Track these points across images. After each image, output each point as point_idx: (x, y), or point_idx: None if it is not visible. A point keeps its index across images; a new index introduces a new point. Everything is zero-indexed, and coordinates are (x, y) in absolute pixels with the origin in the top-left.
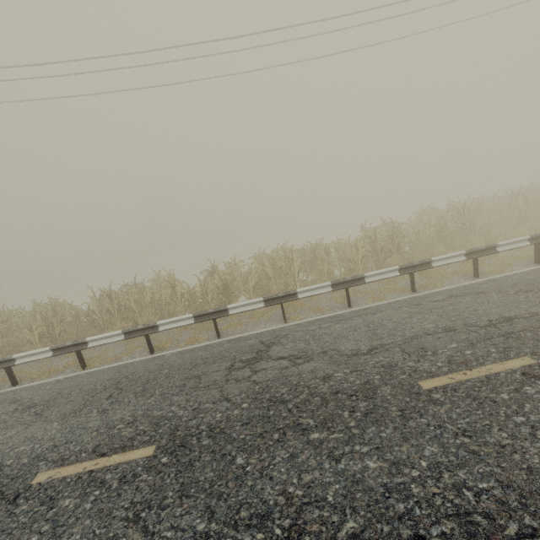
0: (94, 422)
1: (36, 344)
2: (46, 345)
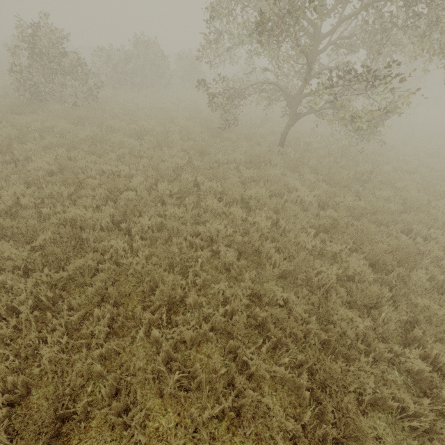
0: None
1: None
2: None
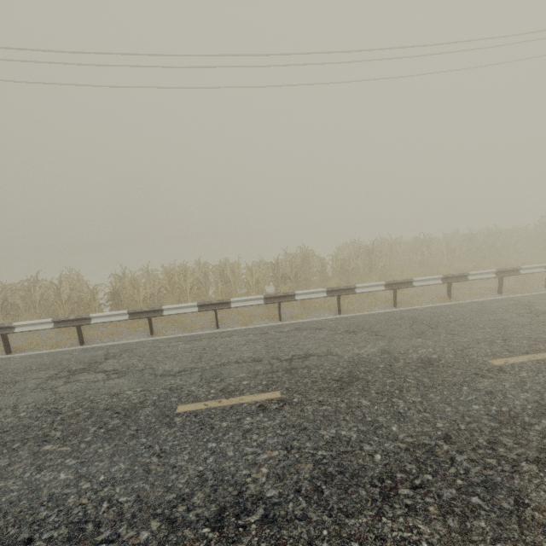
0: None
1: None
2: None
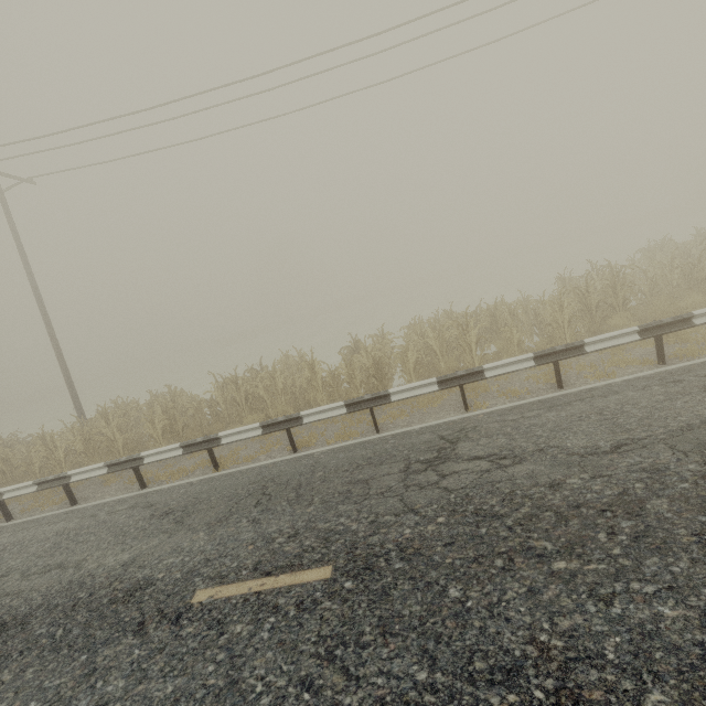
0: (246, 533)
1: (159, 441)
2: (170, 442)
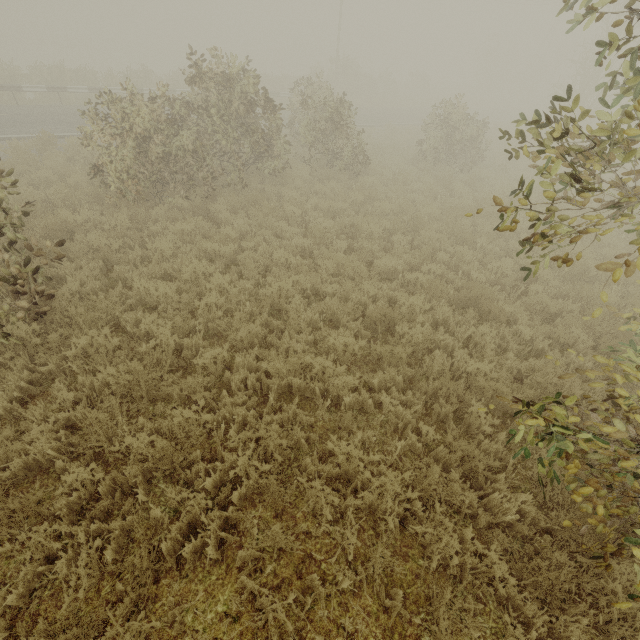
0: None
1: None
2: None
